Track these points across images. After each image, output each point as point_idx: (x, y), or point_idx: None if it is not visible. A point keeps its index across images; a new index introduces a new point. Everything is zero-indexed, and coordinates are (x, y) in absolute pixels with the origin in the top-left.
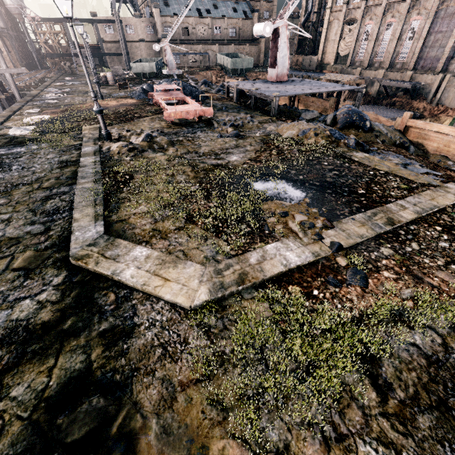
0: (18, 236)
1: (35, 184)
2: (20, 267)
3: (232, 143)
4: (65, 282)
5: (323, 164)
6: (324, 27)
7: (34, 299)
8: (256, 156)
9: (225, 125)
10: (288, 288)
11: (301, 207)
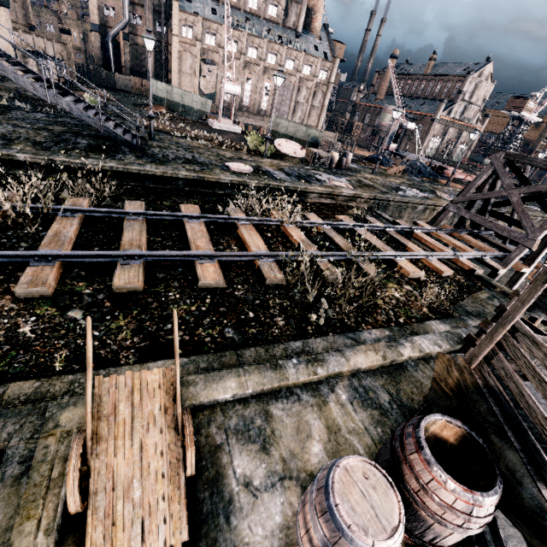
0: None
1: None
2: None
3: None
4: None
5: None
6: (174, 55)
7: None
8: None
9: None
10: None
11: None
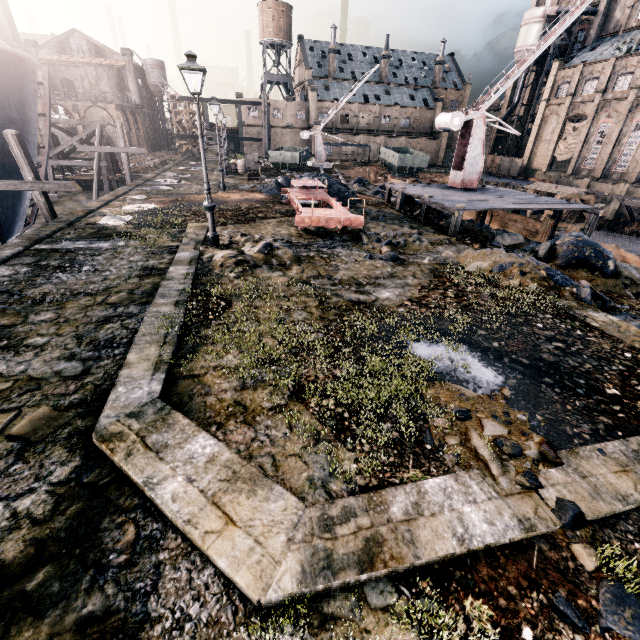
0: (43, 376)
1: (99, 296)
2: (19, 434)
3: (386, 271)
4: (70, 481)
5: (536, 326)
6: (535, 123)
7: (10, 506)
8: (420, 295)
9: (379, 242)
10: (465, 602)
11: (495, 406)
